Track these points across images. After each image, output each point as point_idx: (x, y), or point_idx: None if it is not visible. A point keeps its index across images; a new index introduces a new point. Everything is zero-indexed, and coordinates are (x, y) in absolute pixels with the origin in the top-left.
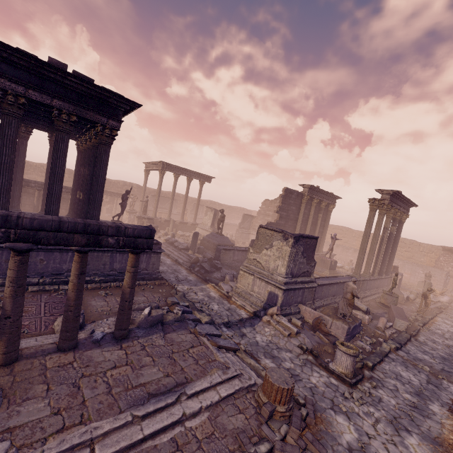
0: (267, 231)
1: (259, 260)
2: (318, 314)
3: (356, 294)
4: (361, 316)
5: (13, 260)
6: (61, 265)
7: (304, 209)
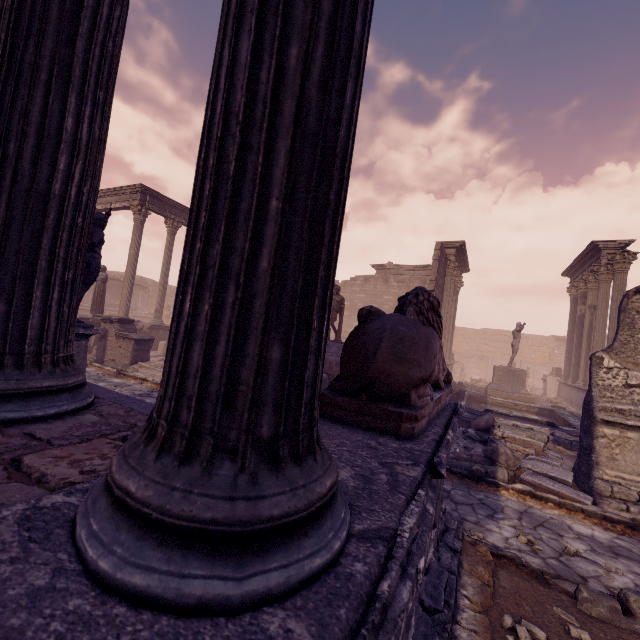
0: None
1: None
2: None
3: None
4: None
5: None
6: None
7: (450, 285)
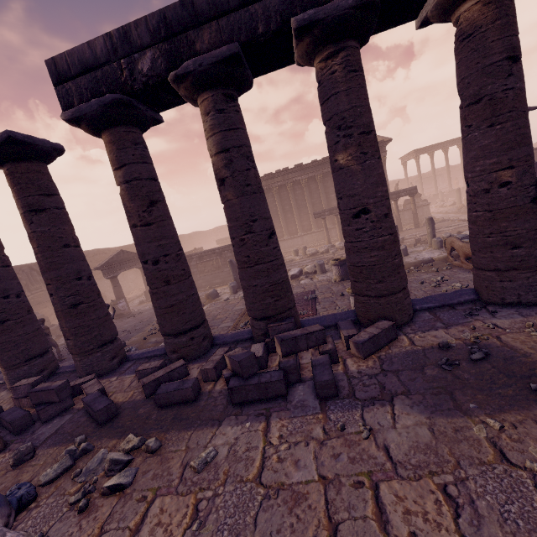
0: None
1: None
2: None
3: None
4: None
5: None
6: None
7: None
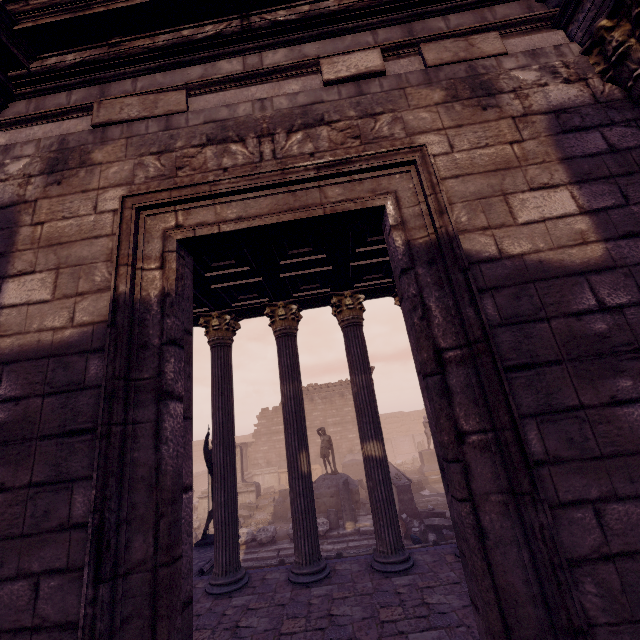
0: None
1: None
2: None
3: None
4: None
5: None
6: None
7: None
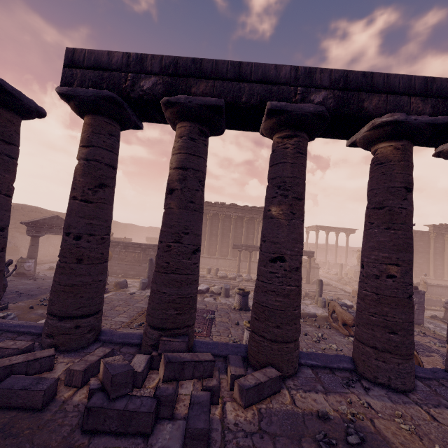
0: None
1: None
2: None
3: (424, 280)
4: None
5: None
6: None
7: (433, 243)
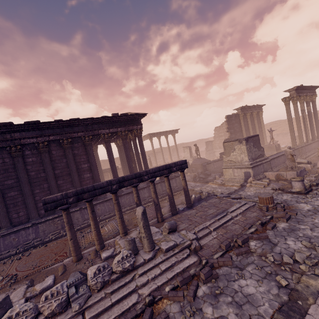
0: (228, 143)
1: (231, 160)
2: (277, 173)
3: (293, 154)
4: (305, 166)
5: (152, 185)
6: (144, 195)
7: (243, 122)
